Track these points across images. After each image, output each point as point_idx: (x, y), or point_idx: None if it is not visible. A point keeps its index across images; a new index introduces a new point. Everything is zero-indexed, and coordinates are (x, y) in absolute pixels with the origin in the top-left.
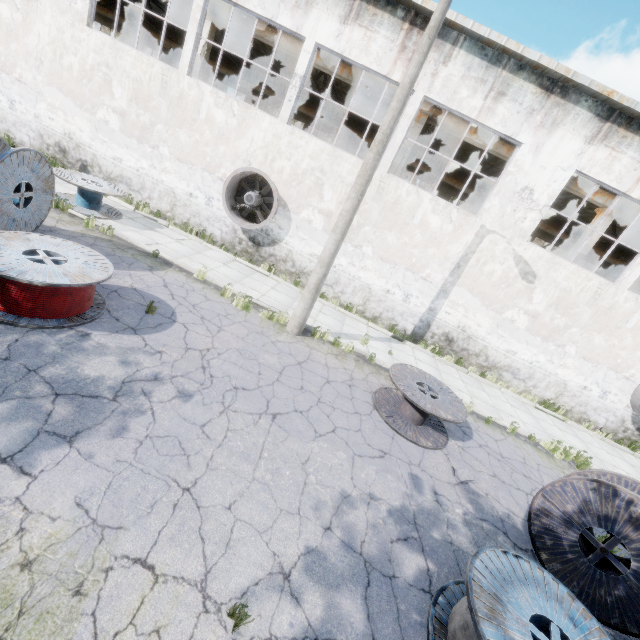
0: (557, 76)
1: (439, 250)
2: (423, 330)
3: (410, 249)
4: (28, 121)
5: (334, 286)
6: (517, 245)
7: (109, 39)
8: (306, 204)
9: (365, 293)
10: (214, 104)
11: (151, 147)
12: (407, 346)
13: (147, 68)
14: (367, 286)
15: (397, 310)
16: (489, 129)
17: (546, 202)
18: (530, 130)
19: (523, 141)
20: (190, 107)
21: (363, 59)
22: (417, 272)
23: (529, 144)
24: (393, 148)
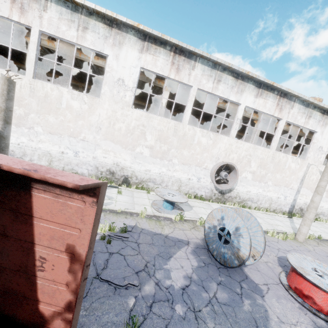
0: (327, 109)
1: (295, 176)
2: (292, 209)
3: (285, 178)
4: (87, 161)
5: (257, 202)
6: (319, 167)
7: (144, 113)
8: (244, 170)
9: (269, 201)
10: (201, 135)
11: (167, 161)
12: (294, 219)
13: (166, 124)
14: (270, 198)
15: (282, 204)
16: (306, 128)
17: (326, 150)
18: (319, 127)
19: (318, 131)
20: (189, 139)
21: (264, 110)
22: (288, 186)
23: (319, 132)
24: (276, 141)
